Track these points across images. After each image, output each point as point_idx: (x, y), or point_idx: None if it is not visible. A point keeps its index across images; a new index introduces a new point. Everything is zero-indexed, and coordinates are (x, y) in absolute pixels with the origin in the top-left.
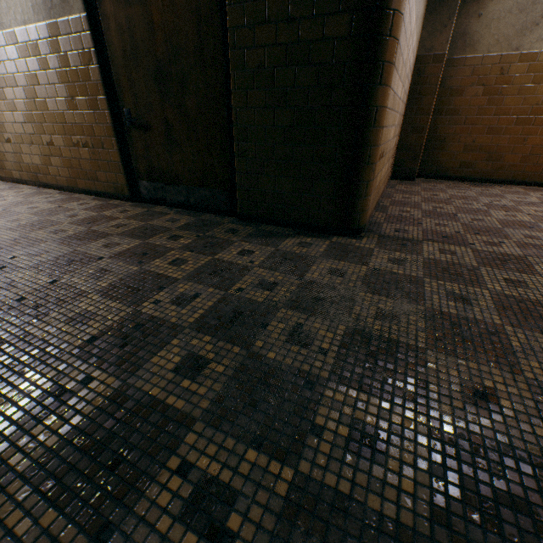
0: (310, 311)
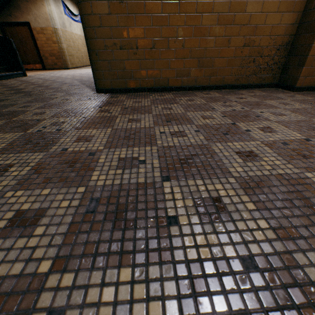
0: (22, 95)
